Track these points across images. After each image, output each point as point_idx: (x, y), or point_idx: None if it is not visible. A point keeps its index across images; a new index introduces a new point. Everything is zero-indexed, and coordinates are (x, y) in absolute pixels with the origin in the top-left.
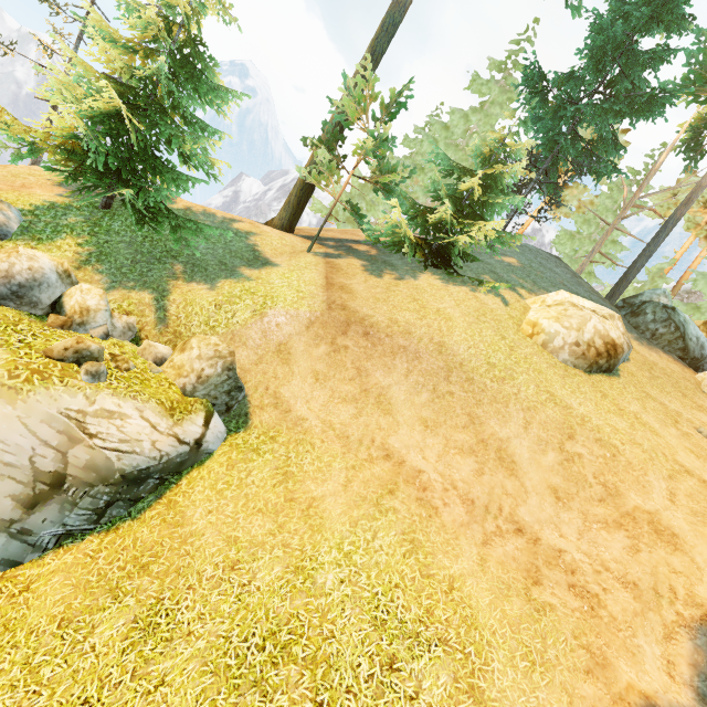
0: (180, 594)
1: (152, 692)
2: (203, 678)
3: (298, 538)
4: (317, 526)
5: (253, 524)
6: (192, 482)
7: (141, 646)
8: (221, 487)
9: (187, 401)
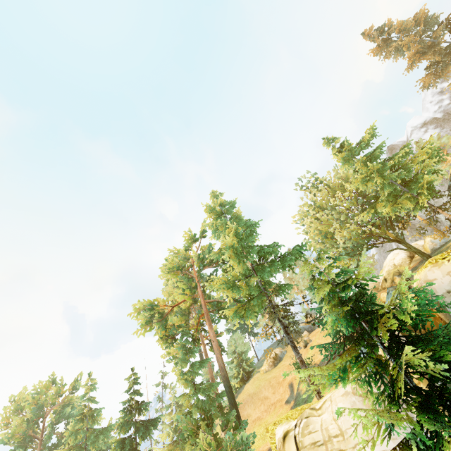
0: None
1: None
2: None
3: None
4: None
5: None
6: None
7: None
8: None
9: None
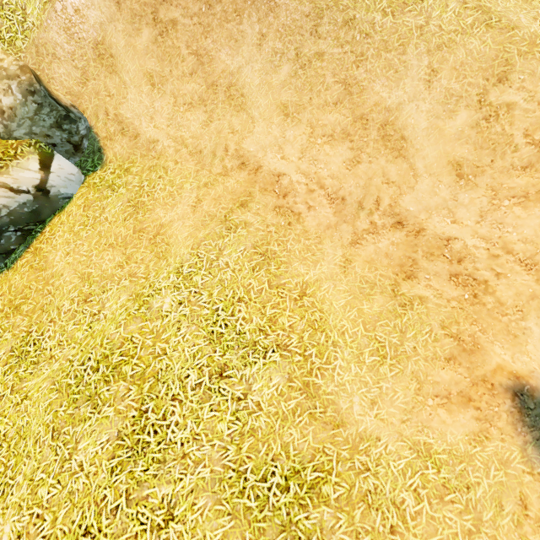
0: (44, 327)
1: (20, 403)
2: (51, 395)
3: (144, 267)
4: (163, 253)
5: (104, 259)
6: (54, 228)
7: (17, 369)
8: (78, 229)
9: (6, 145)
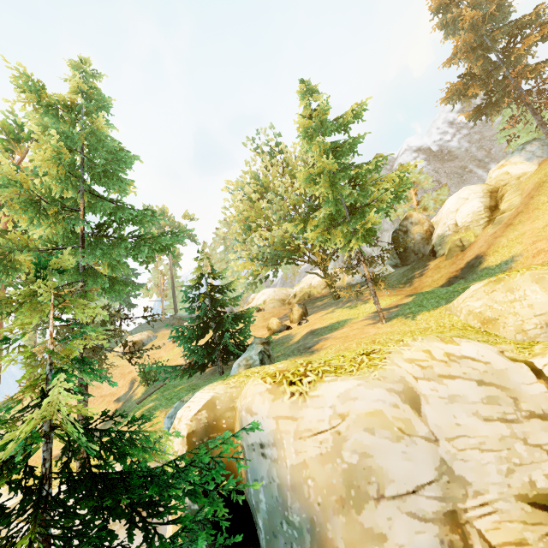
0: None
1: None
2: None
3: None
4: None
5: None
6: None
7: None
8: None
9: None
